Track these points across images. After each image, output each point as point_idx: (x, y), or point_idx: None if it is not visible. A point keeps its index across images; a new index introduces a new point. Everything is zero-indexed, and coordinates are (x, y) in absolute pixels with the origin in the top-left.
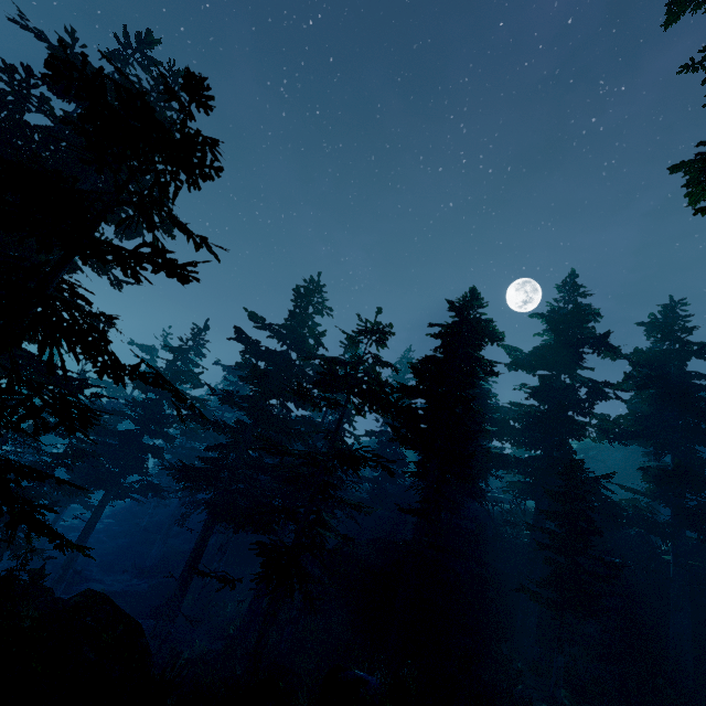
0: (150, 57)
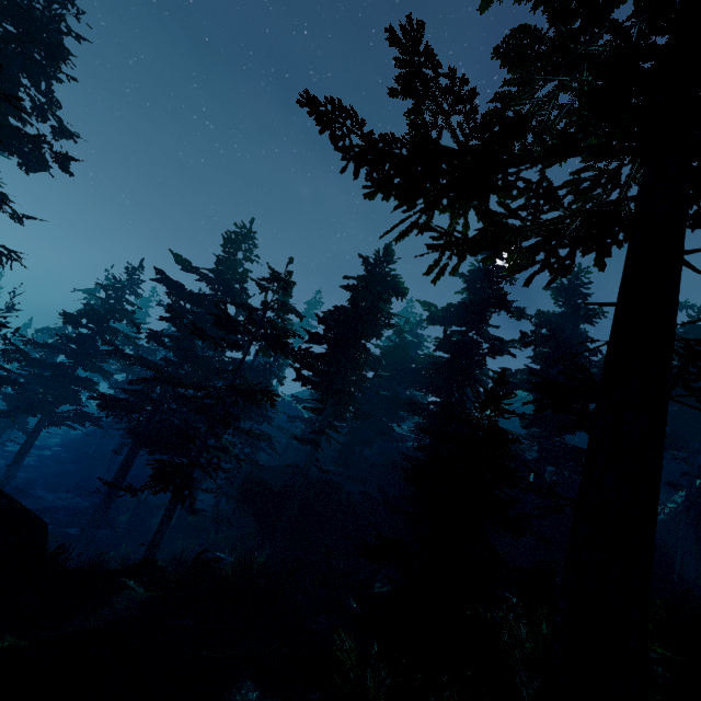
0: None
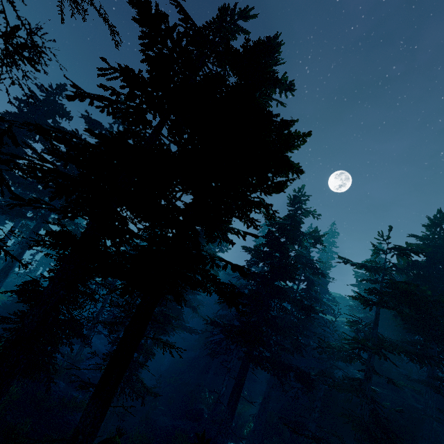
0: (242, 28)
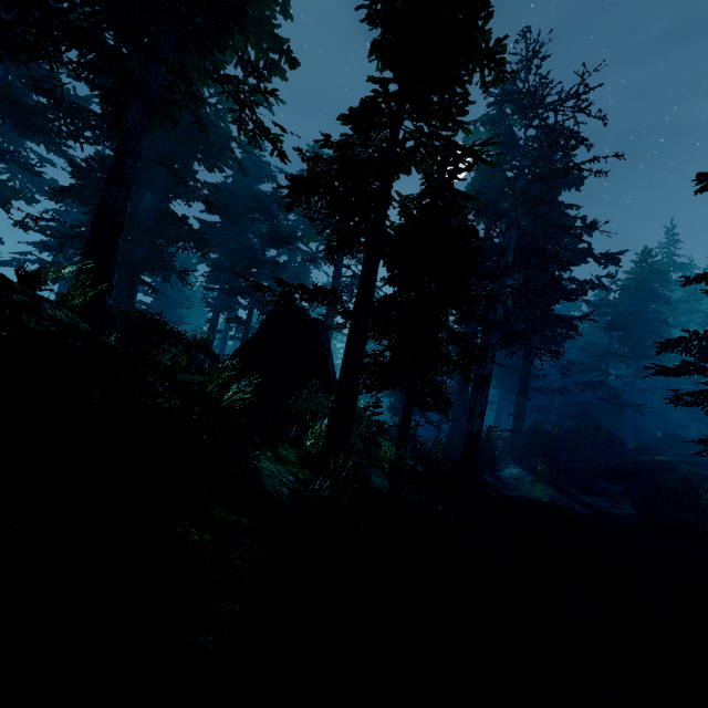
0: None
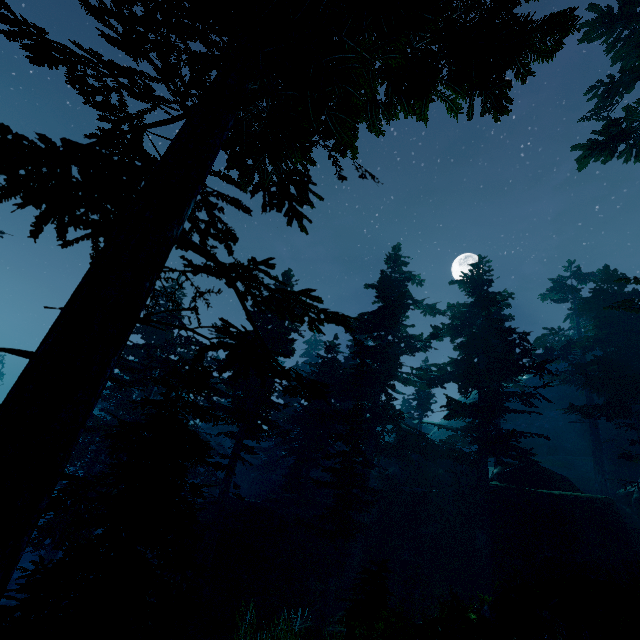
0: None
